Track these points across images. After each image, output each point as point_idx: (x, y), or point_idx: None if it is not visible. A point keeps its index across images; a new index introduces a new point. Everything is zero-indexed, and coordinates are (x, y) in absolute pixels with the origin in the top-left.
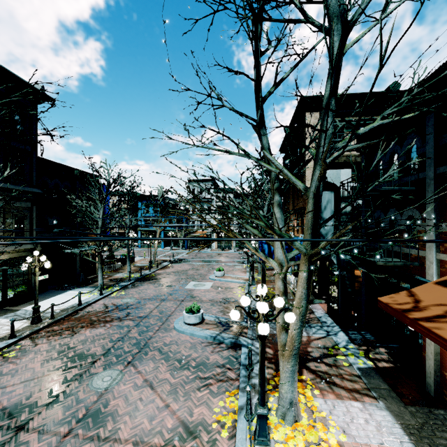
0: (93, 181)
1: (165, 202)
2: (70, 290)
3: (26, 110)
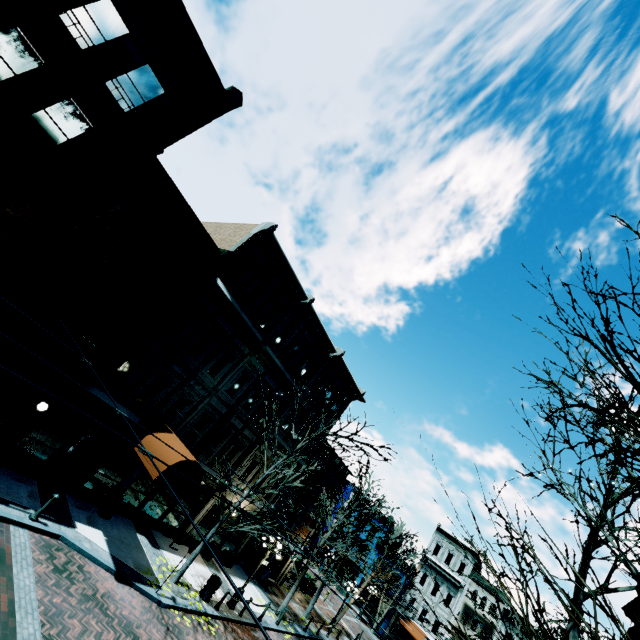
0: (342, 474)
1: (397, 548)
2: (254, 583)
3: (342, 402)
